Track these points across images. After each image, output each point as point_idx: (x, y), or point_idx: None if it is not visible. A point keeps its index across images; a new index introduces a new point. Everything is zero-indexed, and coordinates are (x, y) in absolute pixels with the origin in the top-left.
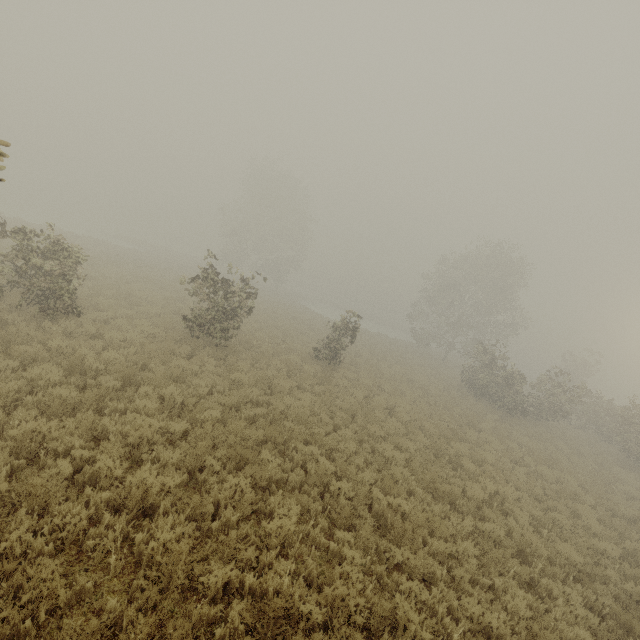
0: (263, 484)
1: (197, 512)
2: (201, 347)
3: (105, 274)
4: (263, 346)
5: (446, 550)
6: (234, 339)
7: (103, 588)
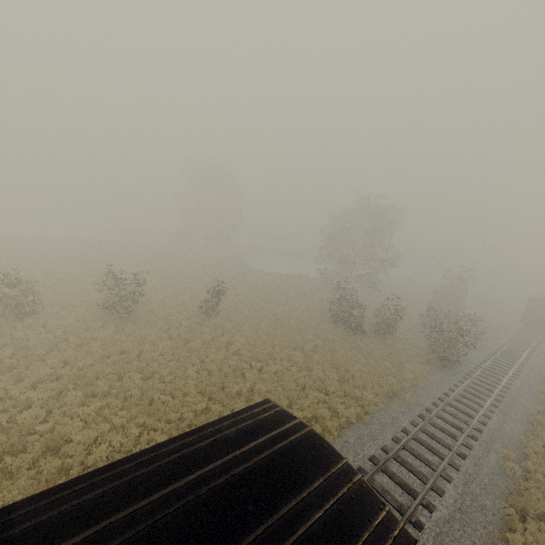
0: (91, 394)
1: (52, 407)
2: (111, 320)
3: (76, 273)
4: (161, 311)
5: (173, 417)
6: (140, 309)
7: (2, 432)
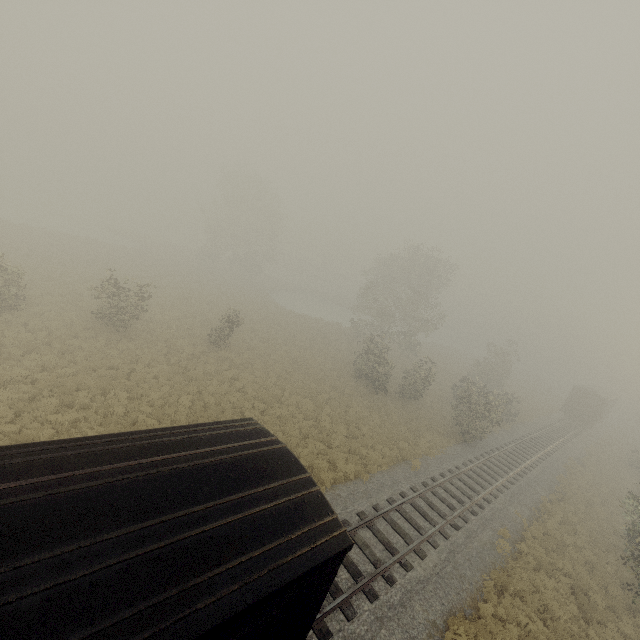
0: (68, 403)
1: (22, 410)
2: (104, 332)
3: (72, 274)
4: (163, 332)
5: None
6: (140, 326)
7: None
